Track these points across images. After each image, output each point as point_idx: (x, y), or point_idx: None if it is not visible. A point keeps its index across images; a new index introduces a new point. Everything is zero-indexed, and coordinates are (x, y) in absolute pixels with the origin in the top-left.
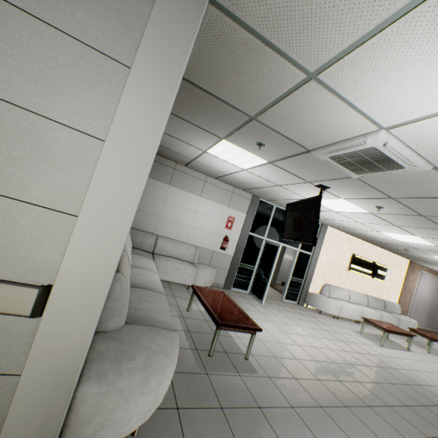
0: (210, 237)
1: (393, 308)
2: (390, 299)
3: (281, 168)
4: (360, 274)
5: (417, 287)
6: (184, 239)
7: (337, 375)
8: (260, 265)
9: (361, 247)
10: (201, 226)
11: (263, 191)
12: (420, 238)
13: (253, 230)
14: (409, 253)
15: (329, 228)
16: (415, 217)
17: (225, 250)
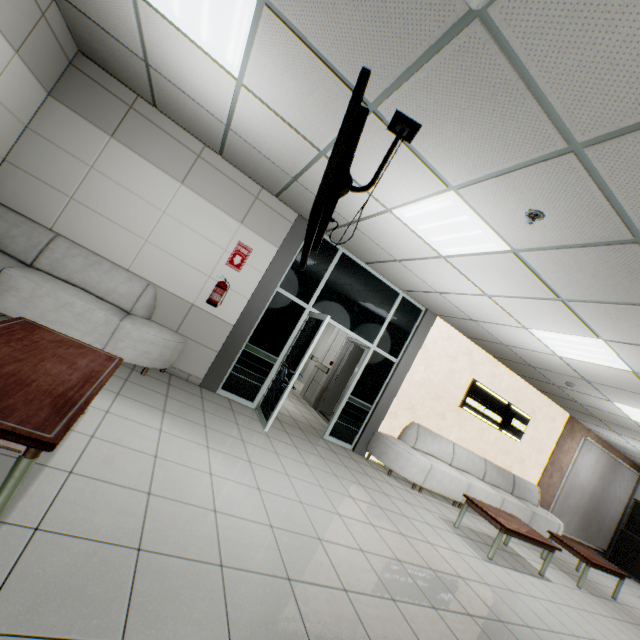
0: (189, 273)
1: (527, 492)
2: (525, 475)
3: (297, 31)
4: (480, 418)
5: (574, 463)
6: (127, 263)
7: (325, 636)
8: (288, 357)
9: (491, 371)
10: (173, 245)
11: (308, 195)
12: (607, 346)
13: (288, 286)
14: (573, 395)
15: (439, 322)
16: (618, 256)
17: (219, 310)
